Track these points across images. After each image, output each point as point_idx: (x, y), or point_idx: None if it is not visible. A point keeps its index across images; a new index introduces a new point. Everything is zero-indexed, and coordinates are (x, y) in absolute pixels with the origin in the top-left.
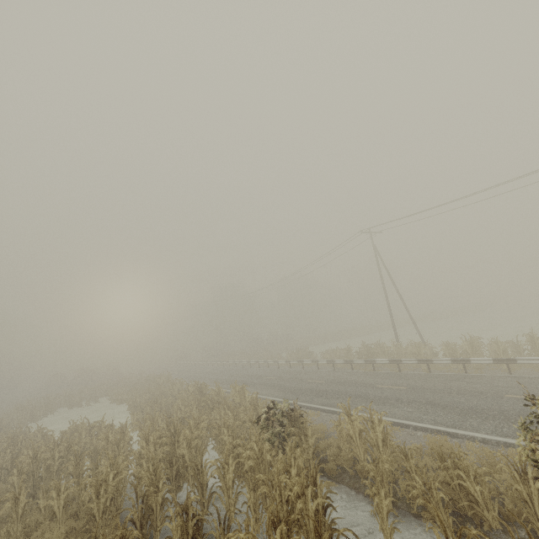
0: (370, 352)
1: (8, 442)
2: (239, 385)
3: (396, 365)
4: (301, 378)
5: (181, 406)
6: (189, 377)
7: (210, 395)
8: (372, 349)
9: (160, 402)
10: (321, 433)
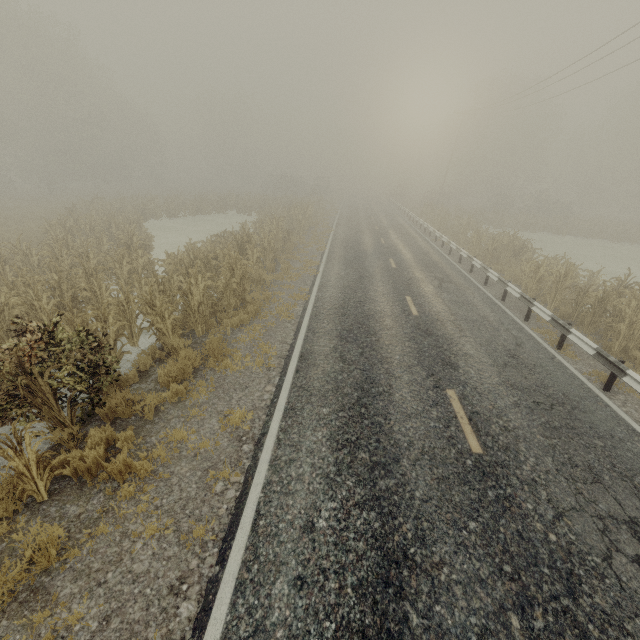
0: (606, 305)
1: (64, 225)
2: (346, 255)
3: (637, 367)
4: (413, 287)
5: (183, 254)
6: (351, 221)
7: (219, 255)
8: (612, 302)
9: (227, 239)
10: (145, 409)
